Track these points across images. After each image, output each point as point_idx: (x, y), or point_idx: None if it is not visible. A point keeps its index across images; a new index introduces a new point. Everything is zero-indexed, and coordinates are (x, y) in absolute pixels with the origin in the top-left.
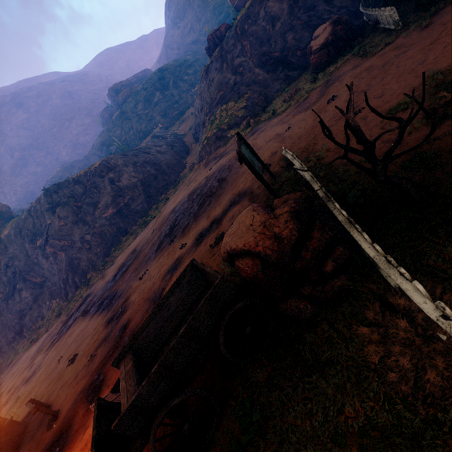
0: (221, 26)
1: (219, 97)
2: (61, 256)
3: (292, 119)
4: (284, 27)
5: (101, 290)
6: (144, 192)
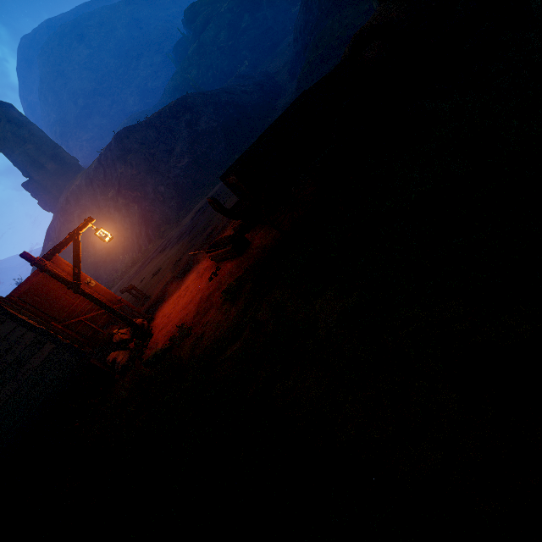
0: None
1: (332, 4)
2: (134, 208)
3: None
4: None
5: (178, 232)
6: (225, 139)
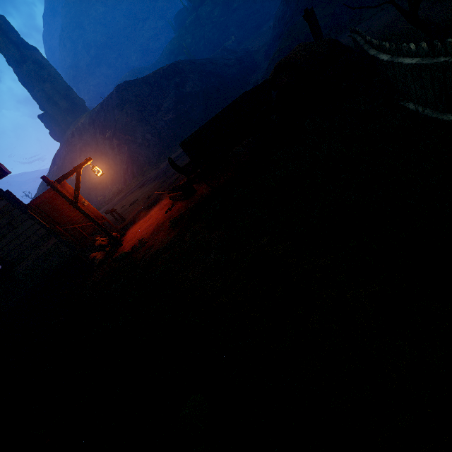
0: None
1: (307, 2)
2: (125, 148)
3: (376, 21)
4: None
5: (155, 173)
6: (204, 103)
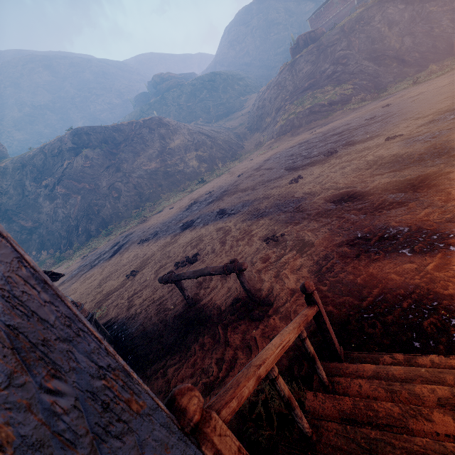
0: (318, 29)
1: (309, 84)
2: (76, 199)
3: None
4: (403, 31)
5: (164, 222)
6: (197, 157)
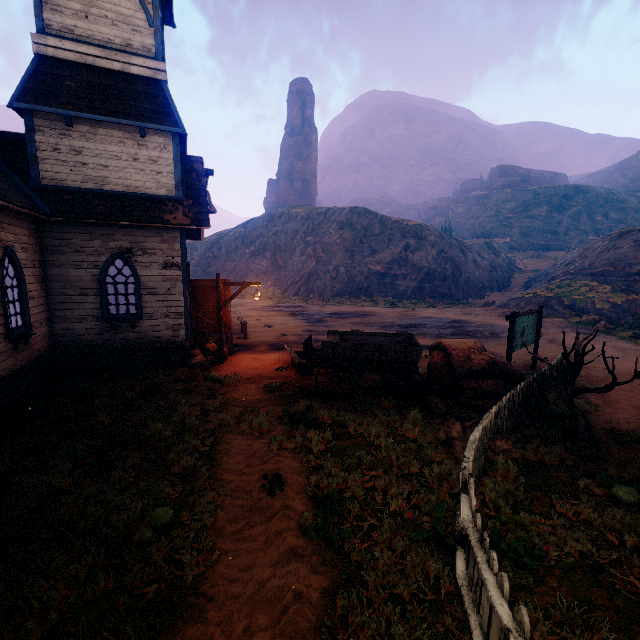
0: None
1: (601, 271)
2: (312, 263)
3: (633, 356)
4: None
5: (314, 312)
6: (420, 281)
